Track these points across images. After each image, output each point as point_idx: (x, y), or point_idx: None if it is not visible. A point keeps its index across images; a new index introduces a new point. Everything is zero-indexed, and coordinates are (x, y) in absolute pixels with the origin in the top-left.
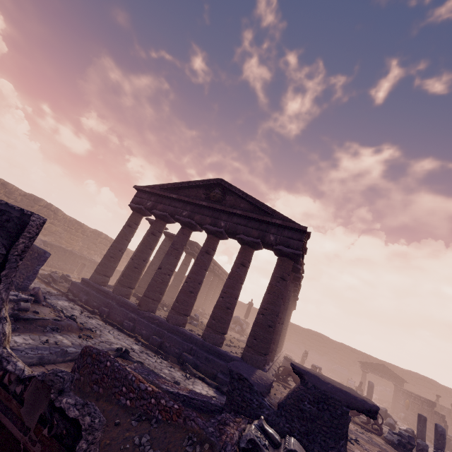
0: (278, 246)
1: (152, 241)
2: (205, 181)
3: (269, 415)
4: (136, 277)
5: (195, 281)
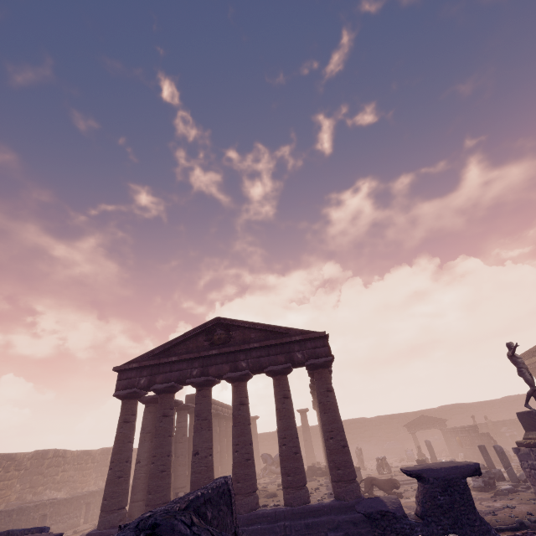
0: (309, 361)
1: (168, 424)
2: (202, 326)
3: (422, 530)
4: (168, 484)
5: (246, 444)
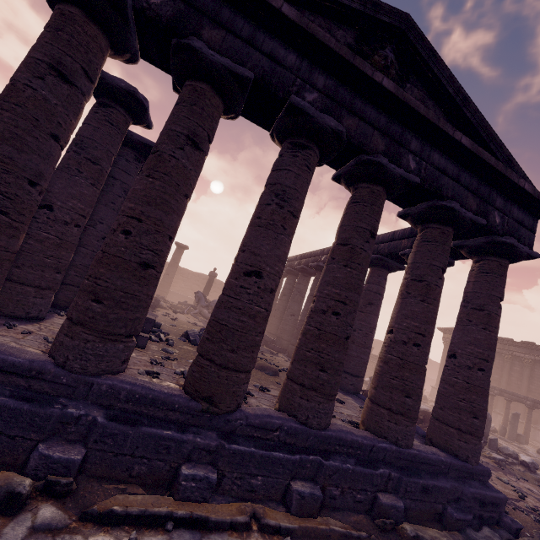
0: (509, 237)
1: (194, 168)
2: (370, 2)
3: None
4: (149, 298)
5: (356, 309)
